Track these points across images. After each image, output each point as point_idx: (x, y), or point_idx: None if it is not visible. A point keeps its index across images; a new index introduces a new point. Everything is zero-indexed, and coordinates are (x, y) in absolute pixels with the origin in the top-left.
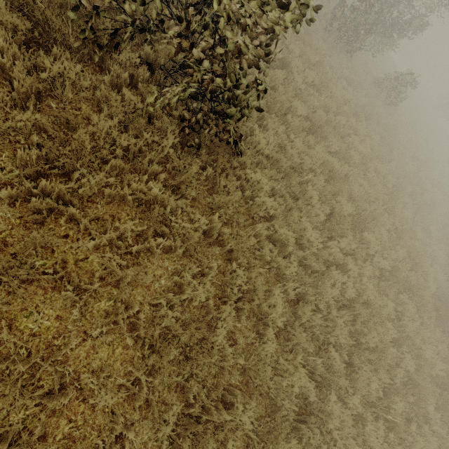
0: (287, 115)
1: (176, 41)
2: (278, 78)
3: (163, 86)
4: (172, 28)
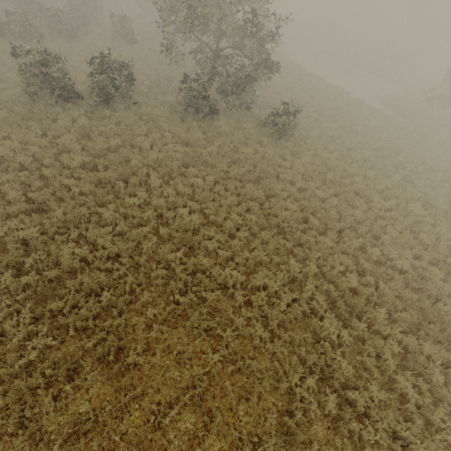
0: (2, 206)
1: None
2: (4, 180)
3: None
4: None
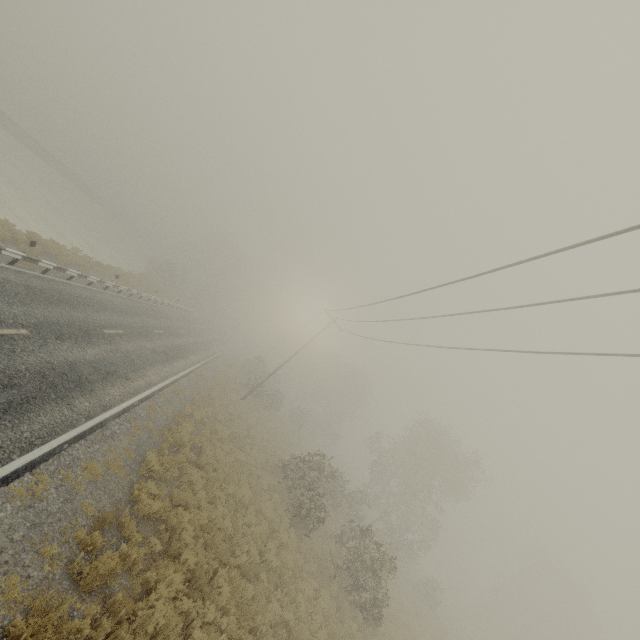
0: None
1: (373, 583)
2: (369, 585)
3: (359, 593)
4: (370, 579)
